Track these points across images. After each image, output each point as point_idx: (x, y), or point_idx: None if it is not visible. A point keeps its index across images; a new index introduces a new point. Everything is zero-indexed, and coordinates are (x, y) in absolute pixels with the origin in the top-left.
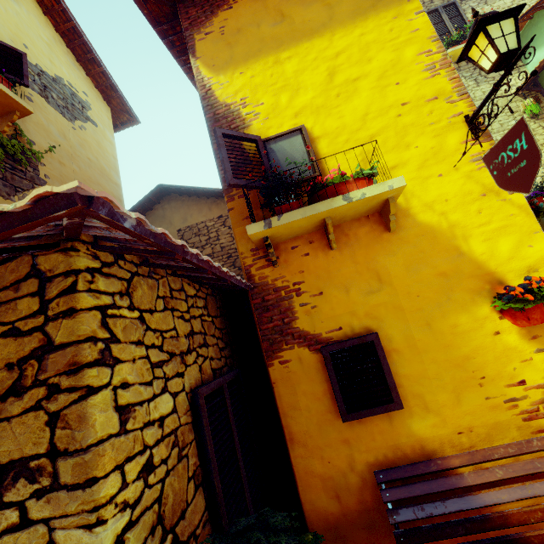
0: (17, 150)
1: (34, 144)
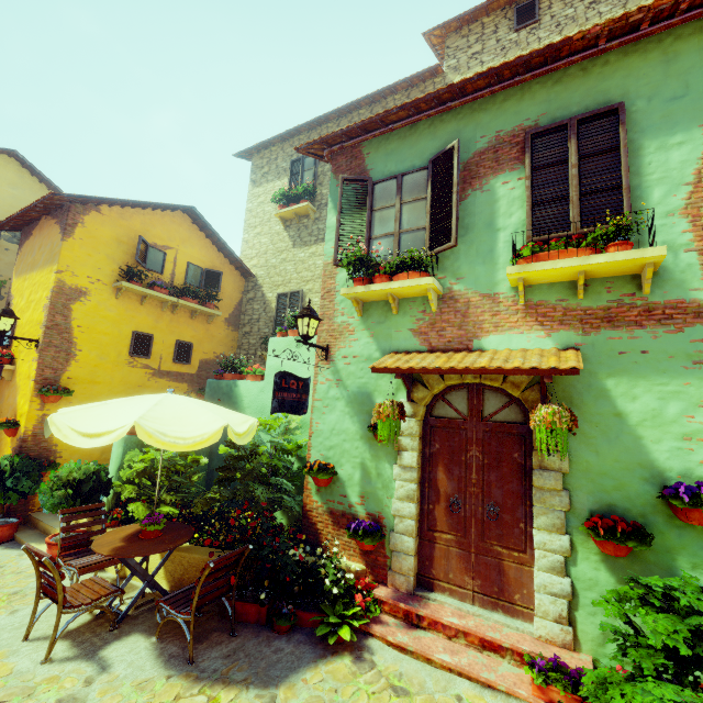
0: None
1: (3, 277)
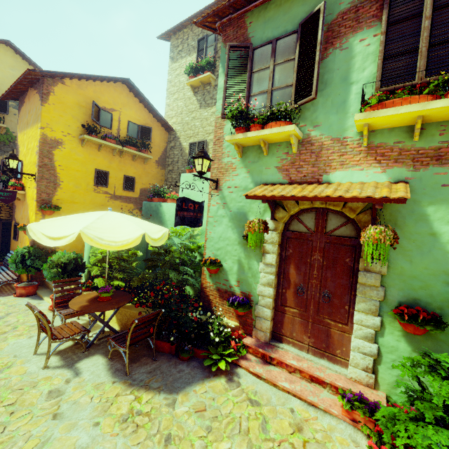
0: (5, 139)
1: (15, 133)
